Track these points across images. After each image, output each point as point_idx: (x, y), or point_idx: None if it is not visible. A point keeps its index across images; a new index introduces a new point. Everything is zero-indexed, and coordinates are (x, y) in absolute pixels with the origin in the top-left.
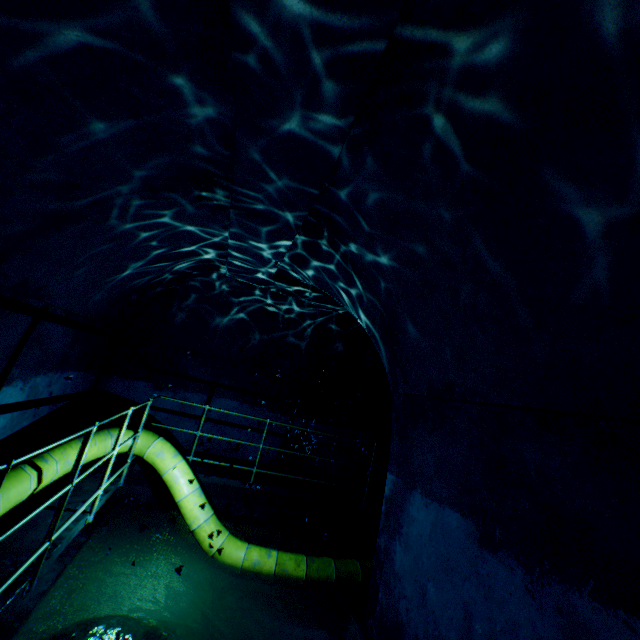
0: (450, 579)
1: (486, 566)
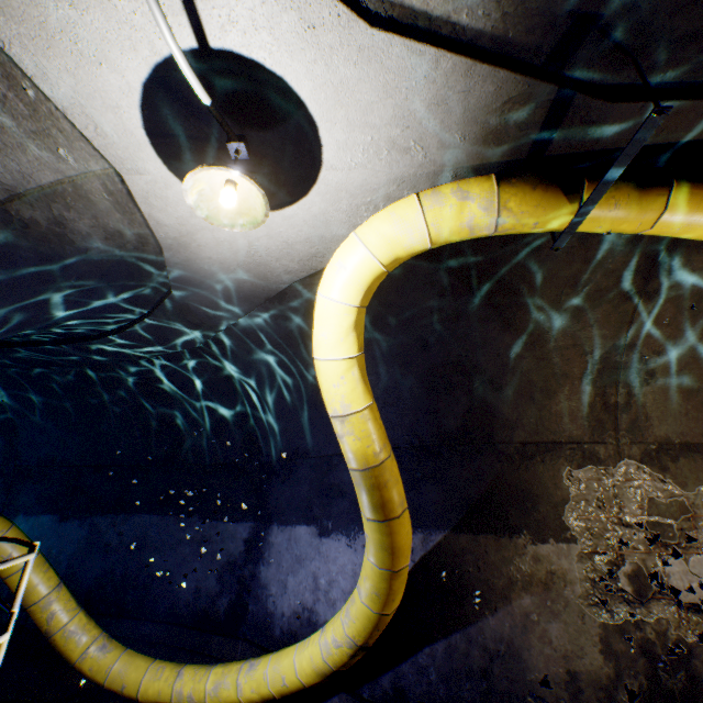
0: (41, 543)
1: (63, 528)
